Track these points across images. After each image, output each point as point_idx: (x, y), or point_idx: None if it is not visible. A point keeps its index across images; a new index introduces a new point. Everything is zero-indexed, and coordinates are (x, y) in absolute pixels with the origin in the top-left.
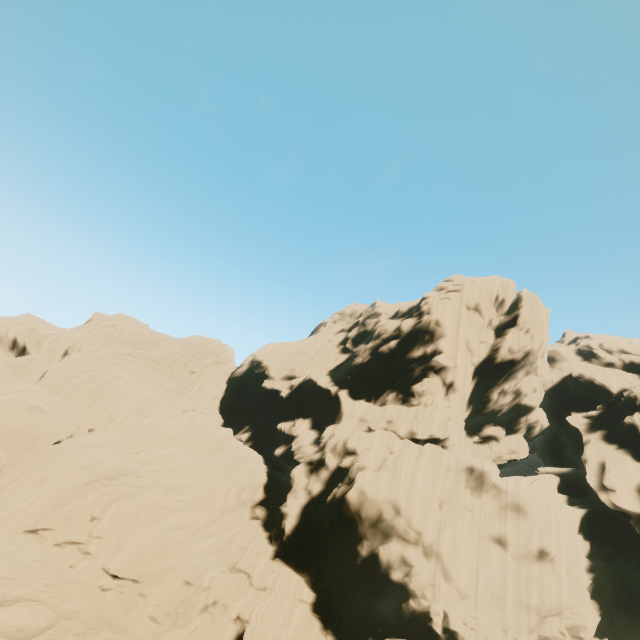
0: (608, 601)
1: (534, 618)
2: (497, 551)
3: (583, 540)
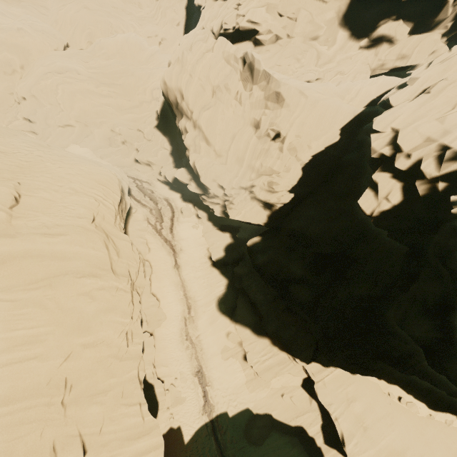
0: (321, 178)
1: (254, 174)
2: (250, 133)
3: (337, 135)
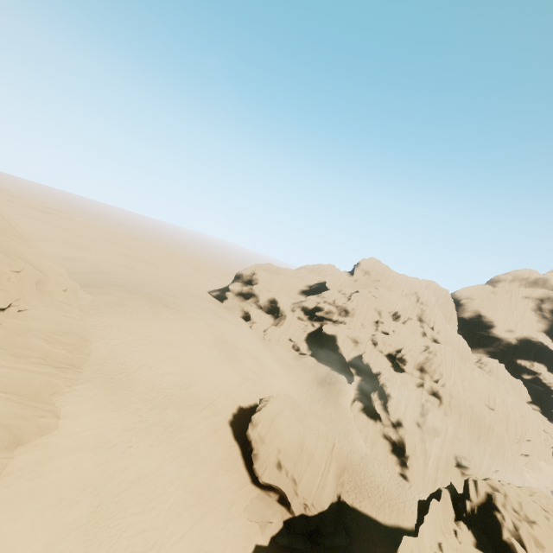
0: None
1: None
2: None
3: None
